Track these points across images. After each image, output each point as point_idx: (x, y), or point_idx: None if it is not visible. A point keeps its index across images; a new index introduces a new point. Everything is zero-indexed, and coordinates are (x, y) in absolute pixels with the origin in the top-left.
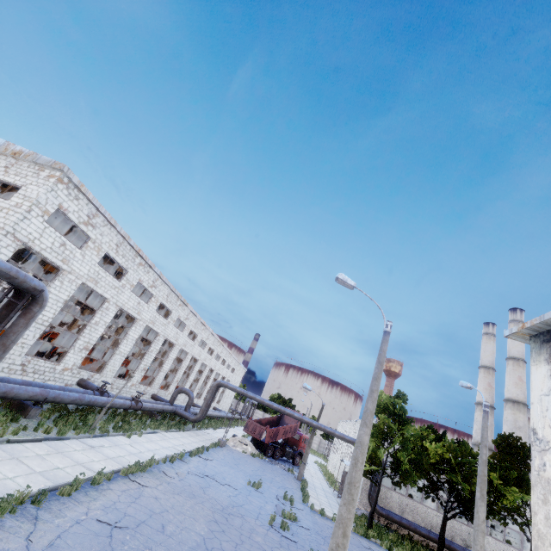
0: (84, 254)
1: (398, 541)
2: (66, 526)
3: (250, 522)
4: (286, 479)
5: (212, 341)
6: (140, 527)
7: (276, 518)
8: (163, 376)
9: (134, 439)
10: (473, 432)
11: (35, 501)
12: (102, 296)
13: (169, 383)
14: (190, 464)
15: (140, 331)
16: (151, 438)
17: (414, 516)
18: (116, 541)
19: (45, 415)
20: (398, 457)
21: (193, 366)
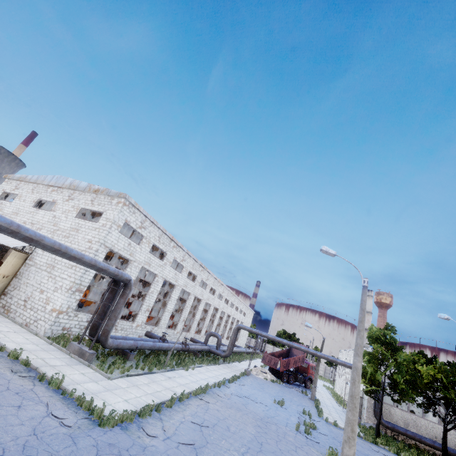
0: (141, 247)
1: (404, 448)
2: (177, 424)
3: (282, 428)
4: (301, 399)
5: (226, 293)
6: (215, 427)
7: (300, 426)
8: (196, 324)
9: (190, 372)
10: None
11: (157, 410)
12: (154, 273)
13: (200, 329)
14: (231, 388)
15: (178, 293)
16: (200, 371)
17: (418, 429)
18: (206, 434)
19: (136, 358)
20: (394, 379)
21: (215, 314)
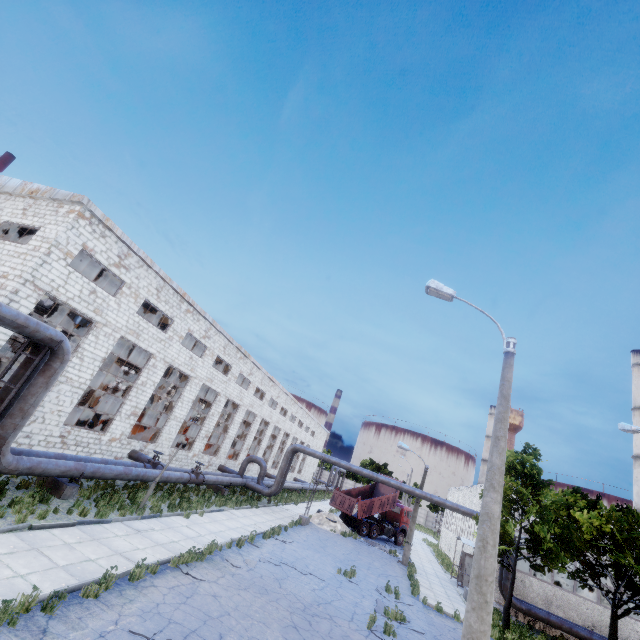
0: (120, 302)
1: None
2: None
3: (342, 625)
4: (387, 563)
5: (284, 399)
6: (189, 639)
7: (378, 619)
8: (229, 444)
9: (194, 519)
10: (634, 496)
11: (47, 607)
12: (147, 351)
13: (238, 452)
14: (263, 548)
15: (197, 390)
16: (216, 518)
17: (566, 611)
18: None
19: (84, 494)
20: (536, 532)
21: (264, 430)
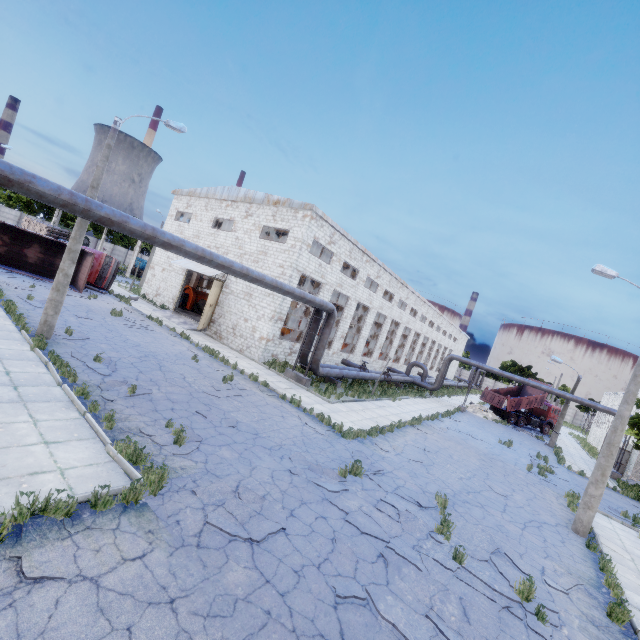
0: (332, 267)
1: None
2: (402, 446)
3: (510, 466)
4: (535, 444)
5: (431, 314)
6: (438, 453)
7: (533, 468)
8: (393, 352)
9: (397, 403)
10: None
11: (381, 432)
12: (346, 296)
13: (398, 357)
14: (445, 423)
15: (373, 317)
16: (407, 403)
17: None
18: (430, 457)
19: (342, 386)
20: None
21: (416, 340)
